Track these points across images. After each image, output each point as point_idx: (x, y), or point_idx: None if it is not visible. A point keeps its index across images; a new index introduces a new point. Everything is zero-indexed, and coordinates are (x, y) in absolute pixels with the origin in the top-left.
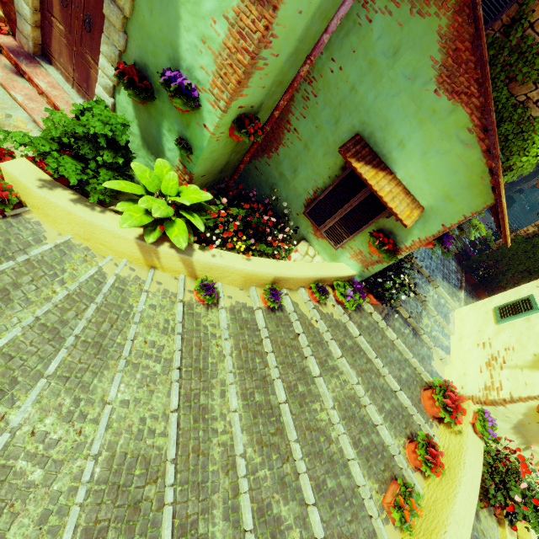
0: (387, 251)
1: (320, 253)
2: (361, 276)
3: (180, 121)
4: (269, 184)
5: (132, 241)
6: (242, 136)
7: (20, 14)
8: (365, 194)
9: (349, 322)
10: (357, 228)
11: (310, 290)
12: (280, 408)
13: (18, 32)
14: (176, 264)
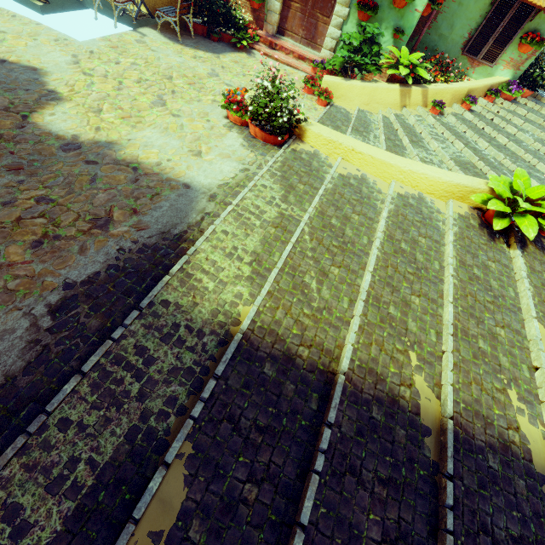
0: (536, 43)
1: (477, 79)
2: (514, 78)
3: (396, 18)
4: (430, 49)
5: (398, 90)
6: (435, 8)
7: (271, 11)
8: (513, 11)
9: (517, 108)
10: (508, 41)
11: (484, 98)
12: (507, 147)
13: (266, 24)
14: (418, 97)
